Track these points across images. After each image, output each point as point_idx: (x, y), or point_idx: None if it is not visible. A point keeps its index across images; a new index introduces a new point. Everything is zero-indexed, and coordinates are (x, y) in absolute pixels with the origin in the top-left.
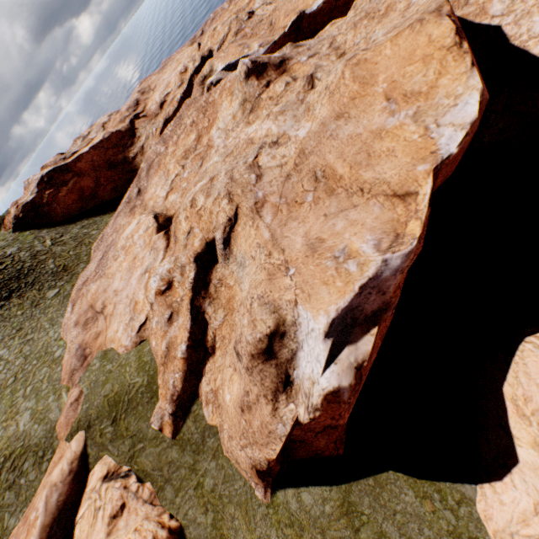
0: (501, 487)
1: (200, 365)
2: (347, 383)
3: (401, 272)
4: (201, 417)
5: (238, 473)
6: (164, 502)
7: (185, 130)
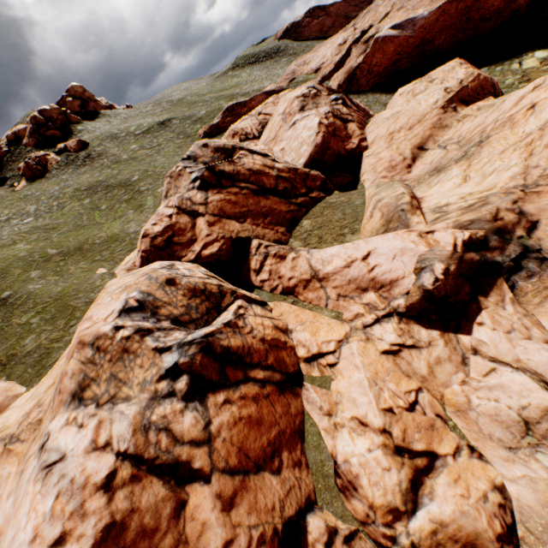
0: None
1: (338, 70)
2: (382, 36)
3: (425, 20)
4: (327, 85)
5: None
6: None
7: None
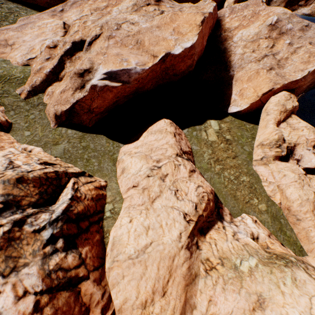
0: (130, 145)
1: (52, 82)
2: (100, 85)
3: (138, 74)
4: (42, 99)
5: (47, 119)
6: (8, 115)
7: None
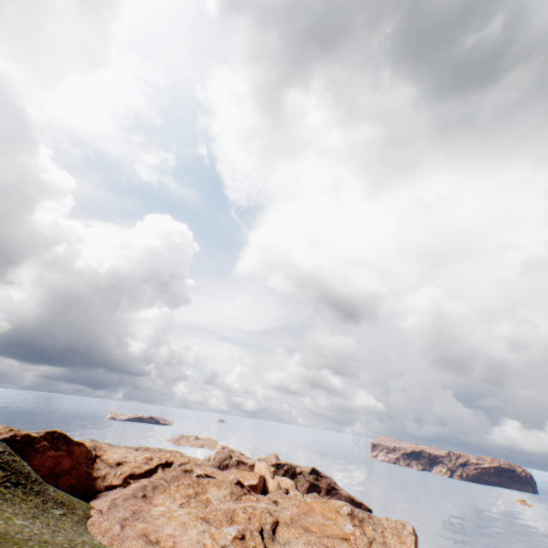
0: None
1: None
2: None
3: None
4: None
5: None
6: None
7: (184, 484)
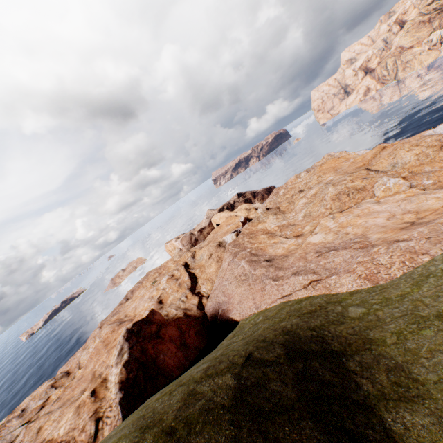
0: None
1: None
2: None
3: None
4: None
5: None
6: None
7: (250, 241)
